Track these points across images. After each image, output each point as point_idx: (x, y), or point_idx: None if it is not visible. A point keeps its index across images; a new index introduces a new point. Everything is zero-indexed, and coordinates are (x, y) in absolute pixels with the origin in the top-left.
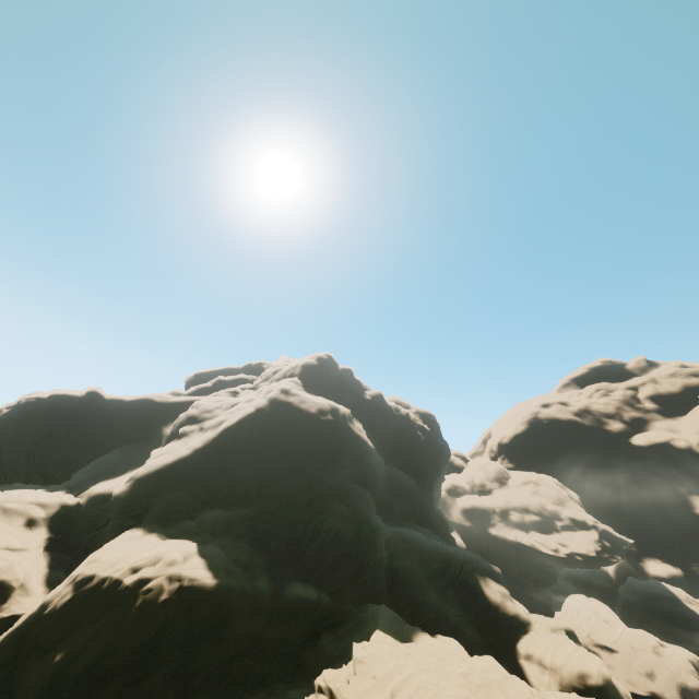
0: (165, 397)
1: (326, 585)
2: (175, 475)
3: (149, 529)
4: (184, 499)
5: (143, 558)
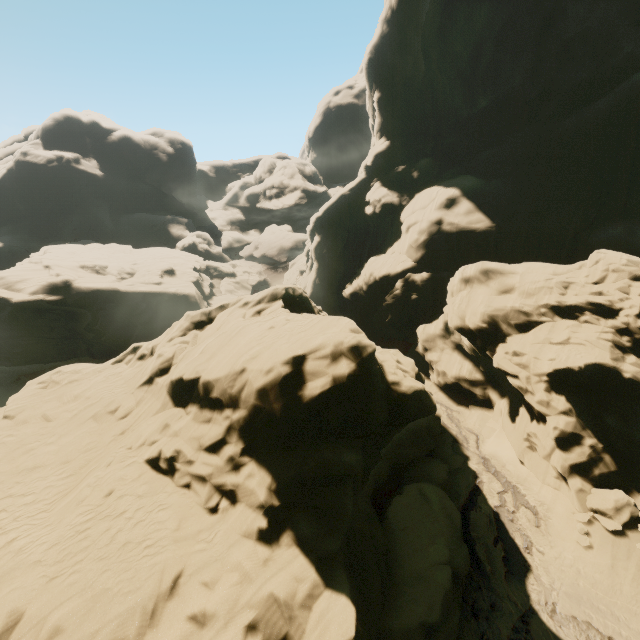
0: None
1: (69, 240)
2: None
3: None
4: None
5: None
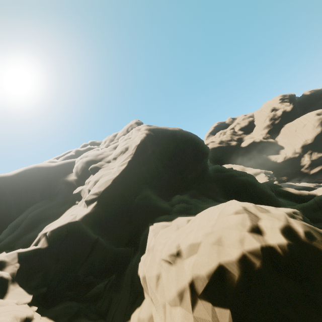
0: (46, 163)
1: (278, 205)
2: (128, 185)
3: (163, 219)
4: (153, 196)
5: (241, 219)
